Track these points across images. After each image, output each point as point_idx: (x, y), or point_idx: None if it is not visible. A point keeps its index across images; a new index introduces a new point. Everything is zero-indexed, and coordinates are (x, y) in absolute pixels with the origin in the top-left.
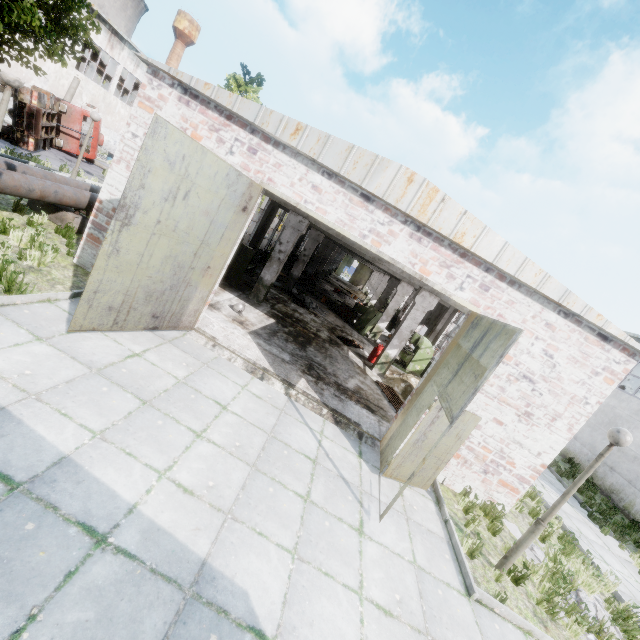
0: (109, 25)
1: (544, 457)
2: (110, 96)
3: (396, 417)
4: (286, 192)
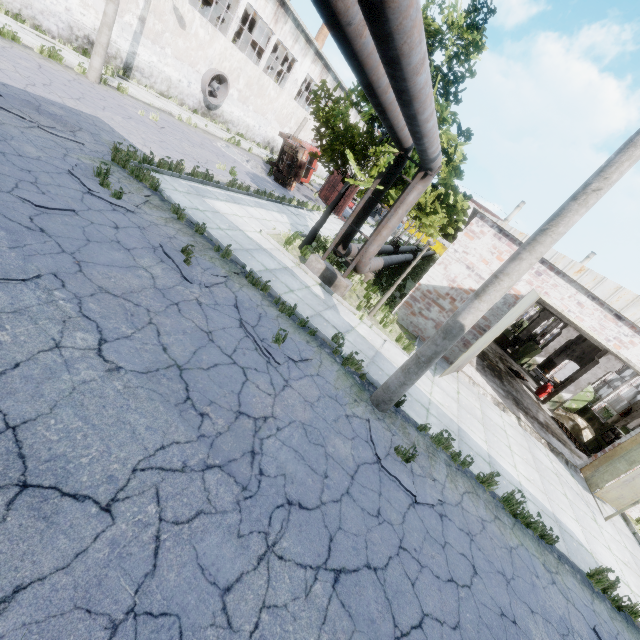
0: (324, 61)
1: None
2: (308, 116)
3: (596, 457)
4: (556, 302)
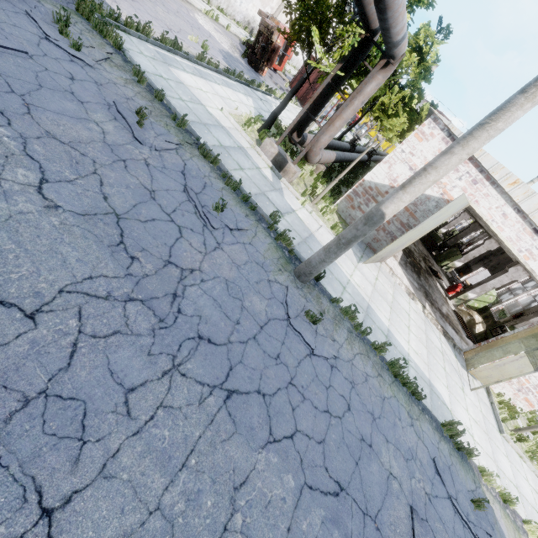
0: None
1: None
2: None
3: (479, 345)
4: (483, 211)
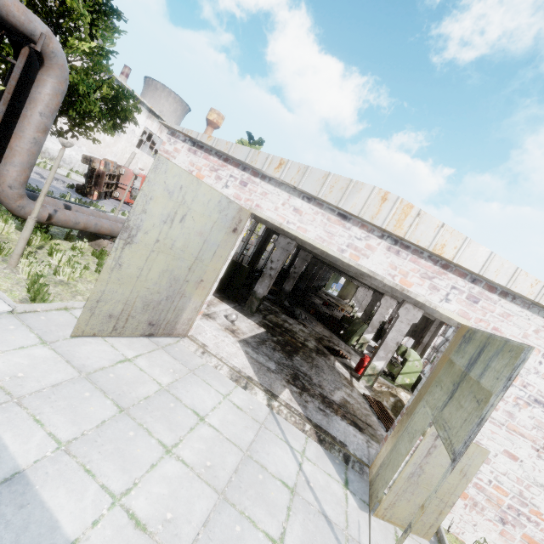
0: (160, 118)
1: None
2: None
3: (386, 439)
4: (271, 215)
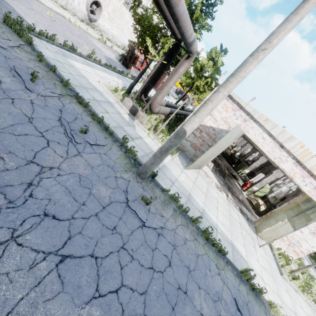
0: None
1: (314, 248)
2: None
3: (262, 217)
4: (252, 136)
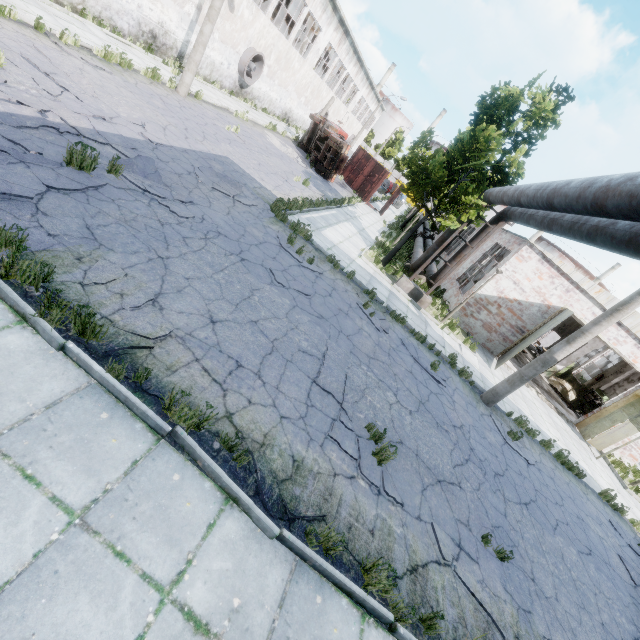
0: (345, 27)
1: None
2: (322, 84)
3: (587, 416)
4: (577, 312)
